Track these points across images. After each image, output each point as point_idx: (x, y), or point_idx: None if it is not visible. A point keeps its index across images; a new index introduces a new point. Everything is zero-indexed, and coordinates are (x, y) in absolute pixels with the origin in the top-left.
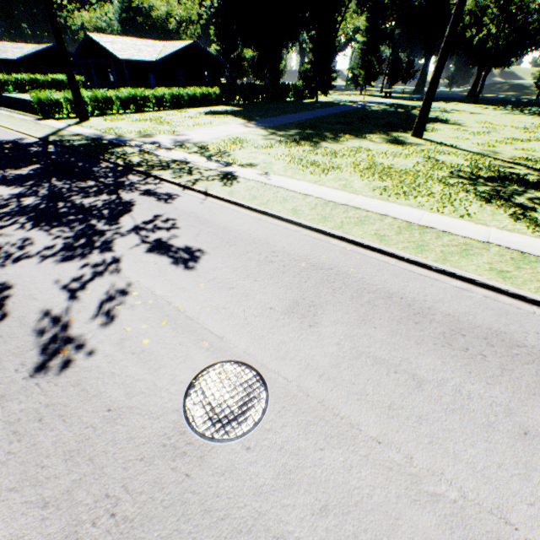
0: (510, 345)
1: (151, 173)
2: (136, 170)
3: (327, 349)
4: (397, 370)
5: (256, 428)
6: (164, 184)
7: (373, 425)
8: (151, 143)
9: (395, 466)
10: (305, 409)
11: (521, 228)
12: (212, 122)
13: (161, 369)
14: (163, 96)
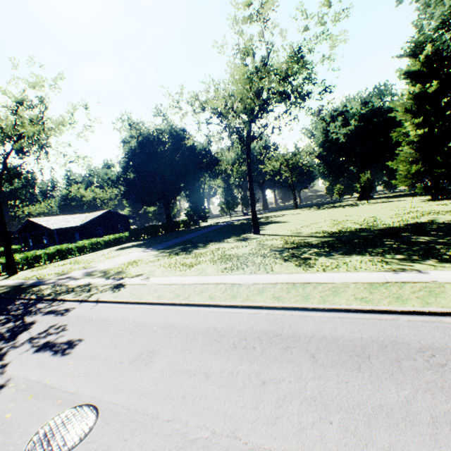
0: (272, 336)
1: (57, 298)
2: (45, 298)
3: (153, 375)
4: (197, 373)
5: (81, 443)
6: (66, 303)
7: (168, 412)
8: (65, 277)
9: (175, 431)
10: (122, 418)
11: (300, 270)
12: (119, 254)
13: (15, 430)
14: (84, 245)
